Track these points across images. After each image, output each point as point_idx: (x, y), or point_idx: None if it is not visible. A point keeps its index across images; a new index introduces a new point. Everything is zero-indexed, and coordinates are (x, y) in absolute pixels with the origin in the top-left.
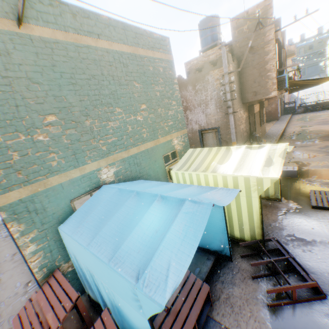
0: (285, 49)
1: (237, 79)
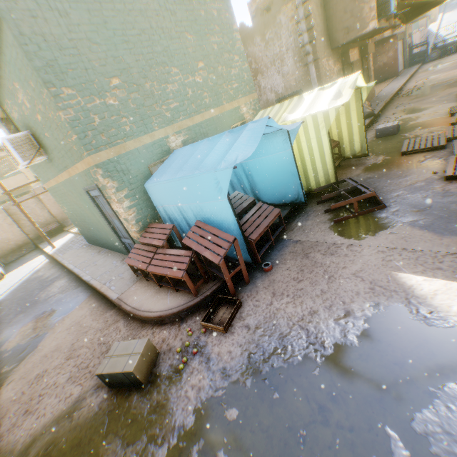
0: None
1: (321, 13)
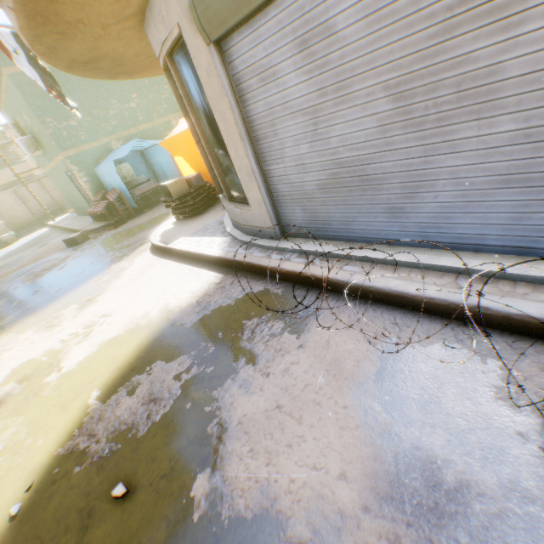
0: None
1: None
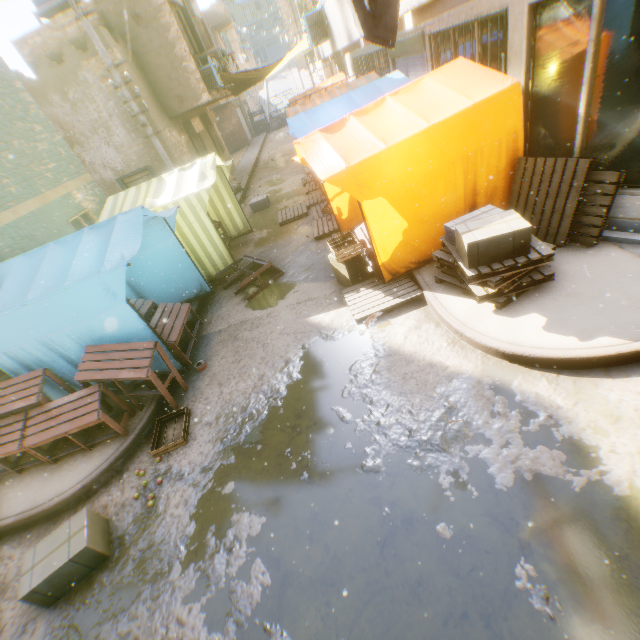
0: (199, 18)
1: (141, 76)
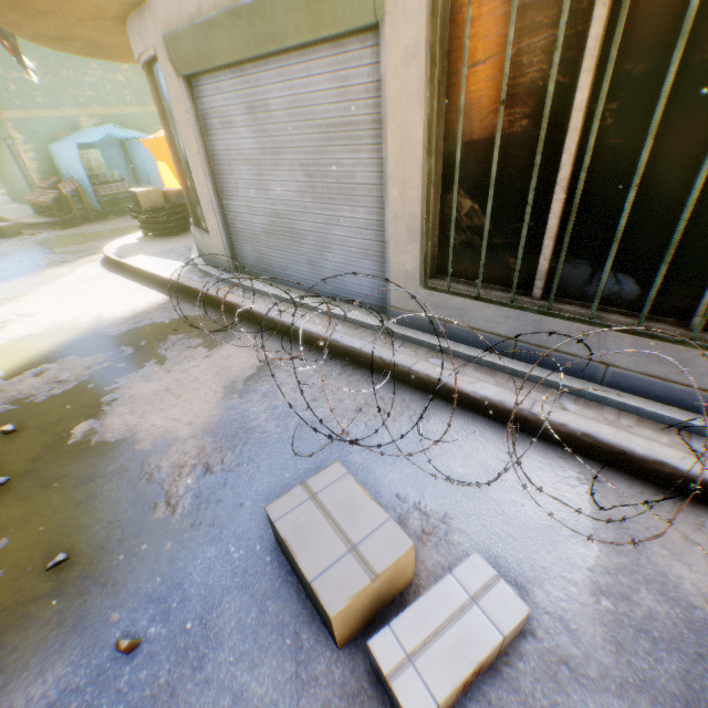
0: None
1: None
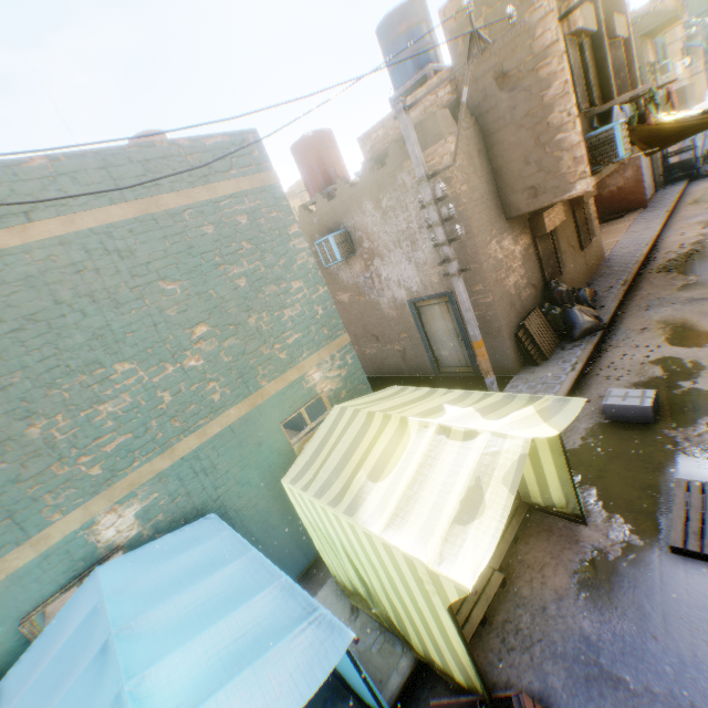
0: (621, 36)
1: (480, 164)
